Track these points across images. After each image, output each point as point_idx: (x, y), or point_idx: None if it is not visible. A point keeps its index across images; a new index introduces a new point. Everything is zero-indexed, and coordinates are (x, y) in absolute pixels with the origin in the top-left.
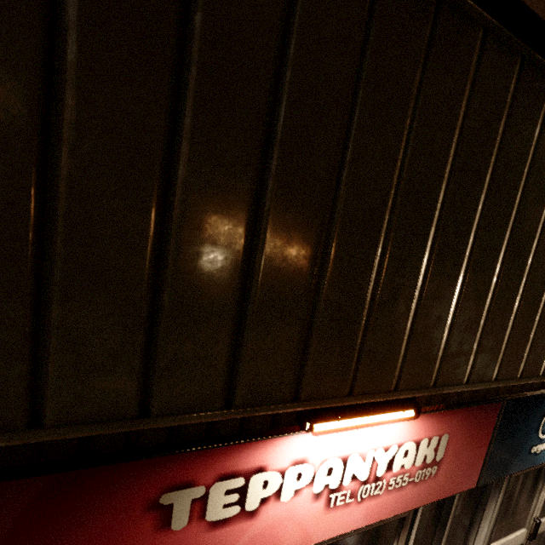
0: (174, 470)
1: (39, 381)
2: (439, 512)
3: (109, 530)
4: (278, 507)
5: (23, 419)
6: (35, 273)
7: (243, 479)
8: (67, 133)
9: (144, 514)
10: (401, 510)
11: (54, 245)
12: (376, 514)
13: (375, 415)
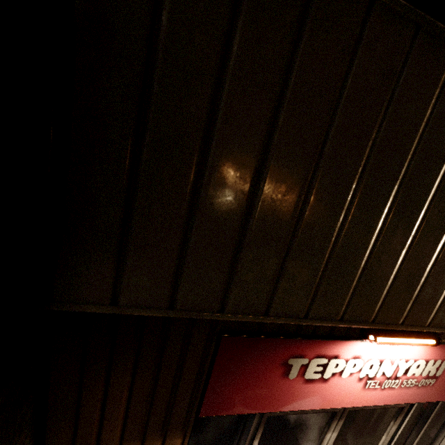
0: (297, 347)
1: (272, 295)
2: (423, 411)
3: (263, 370)
4: (338, 380)
5: (262, 311)
6: (285, 246)
7: (326, 360)
8: (315, 183)
9: (279, 367)
10: (405, 401)
11: (296, 234)
12: (390, 400)
13: (413, 339)
